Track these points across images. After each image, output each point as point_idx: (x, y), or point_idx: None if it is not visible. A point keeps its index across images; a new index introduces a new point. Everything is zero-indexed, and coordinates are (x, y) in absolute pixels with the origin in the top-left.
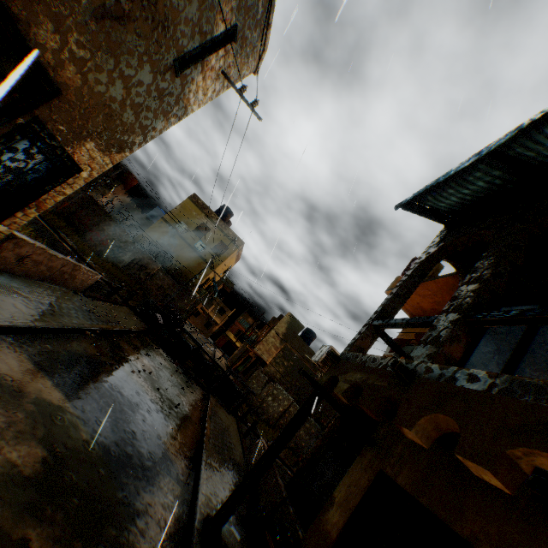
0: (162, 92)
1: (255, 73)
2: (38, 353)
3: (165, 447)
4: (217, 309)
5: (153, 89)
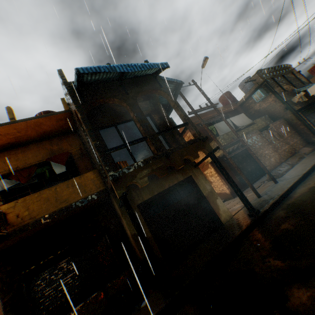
0: None
1: None
2: None
3: None
4: None
5: None
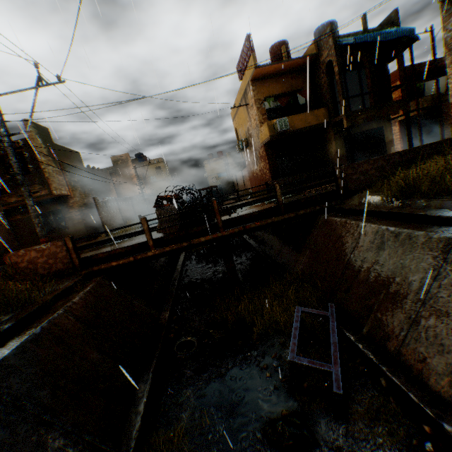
0: None
1: None
2: None
3: None
4: None
5: None
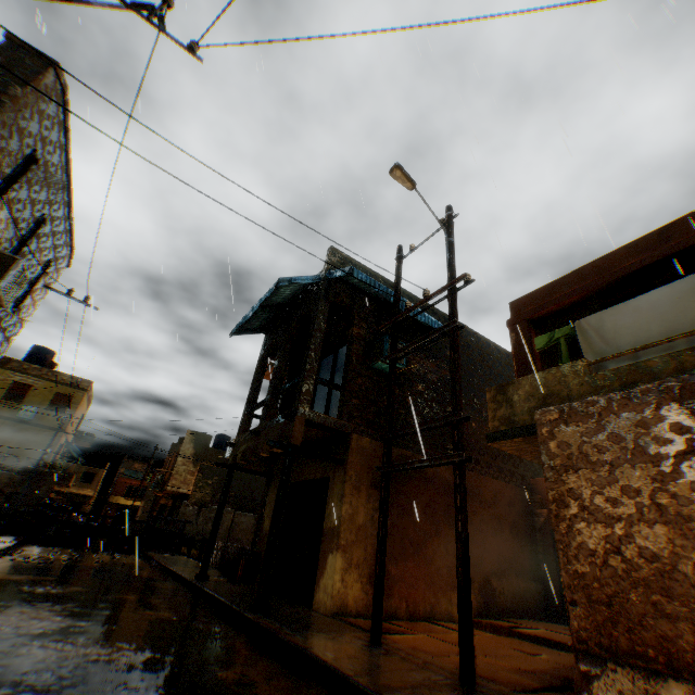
0: (7, 329)
1: (70, 266)
2: (1, 570)
3: (141, 575)
4: (81, 478)
5: (1, 332)
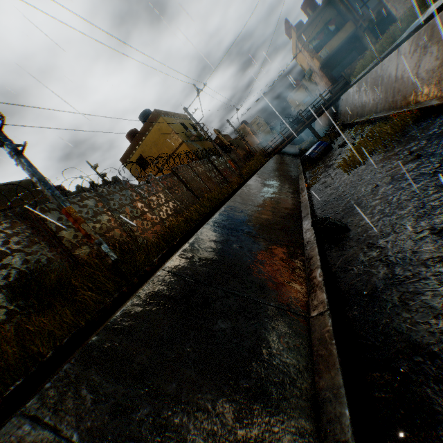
0: None
1: None
2: None
3: None
4: None
5: None
